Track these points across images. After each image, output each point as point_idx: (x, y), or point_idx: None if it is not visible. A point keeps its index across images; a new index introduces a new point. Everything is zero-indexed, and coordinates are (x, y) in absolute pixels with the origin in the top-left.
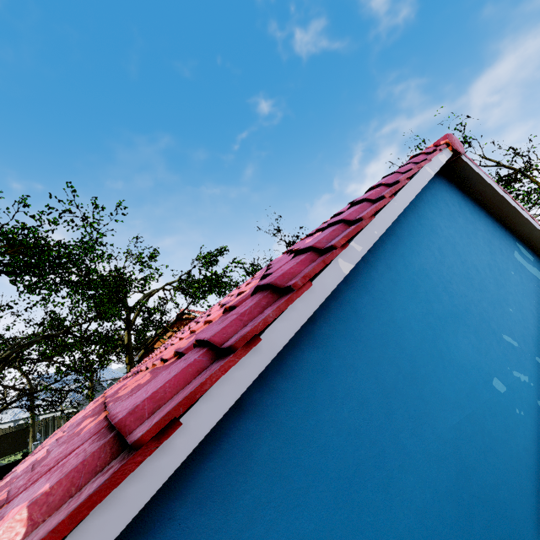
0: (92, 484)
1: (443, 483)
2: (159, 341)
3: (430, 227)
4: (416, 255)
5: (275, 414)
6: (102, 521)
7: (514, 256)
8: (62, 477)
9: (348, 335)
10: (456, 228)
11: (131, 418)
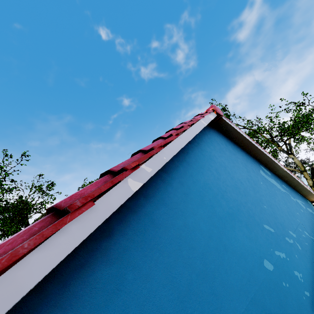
0: None
1: None
2: None
3: (209, 156)
4: (201, 174)
5: None
6: None
7: (260, 172)
8: None
9: (145, 245)
10: (225, 157)
11: None
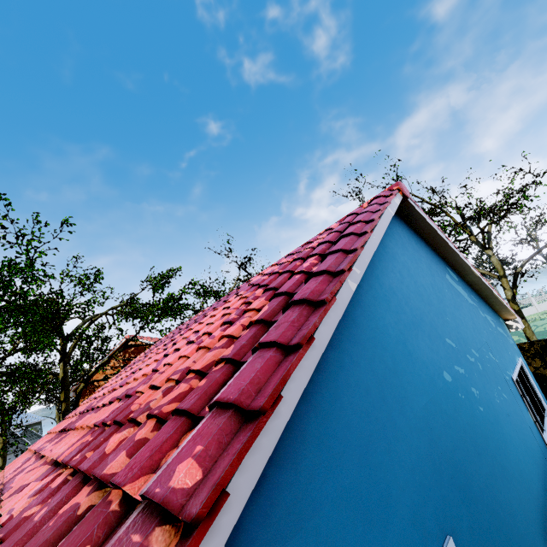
0: (238, 439)
1: (422, 448)
2: (97, 373)
3: (392, 254)
4: (386, 276)
5: (315, 399)
6: (253, 460)
7: (446, 277)
8: (209, 440)
9: (351, 339)
10: (408, 255)
11: (242, 397)
